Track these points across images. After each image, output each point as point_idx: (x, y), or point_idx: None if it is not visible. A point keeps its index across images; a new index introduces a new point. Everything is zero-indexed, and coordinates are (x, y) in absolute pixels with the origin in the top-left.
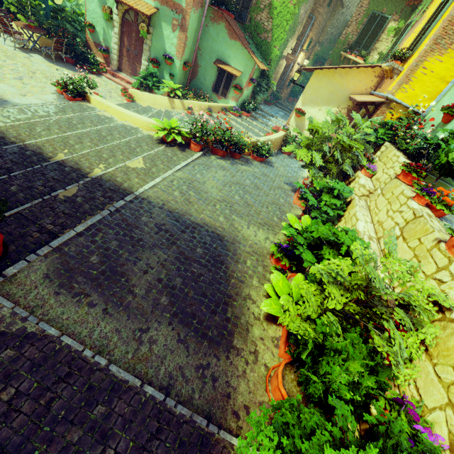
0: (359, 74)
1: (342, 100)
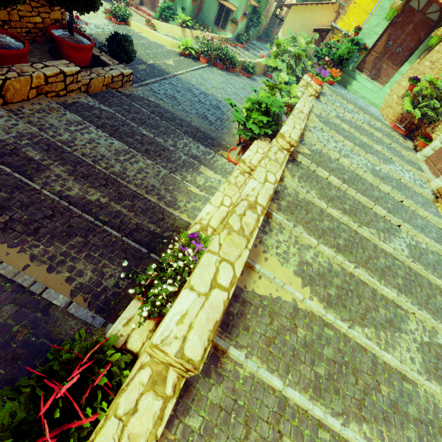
0: (323, 10)
1: (311, 32)
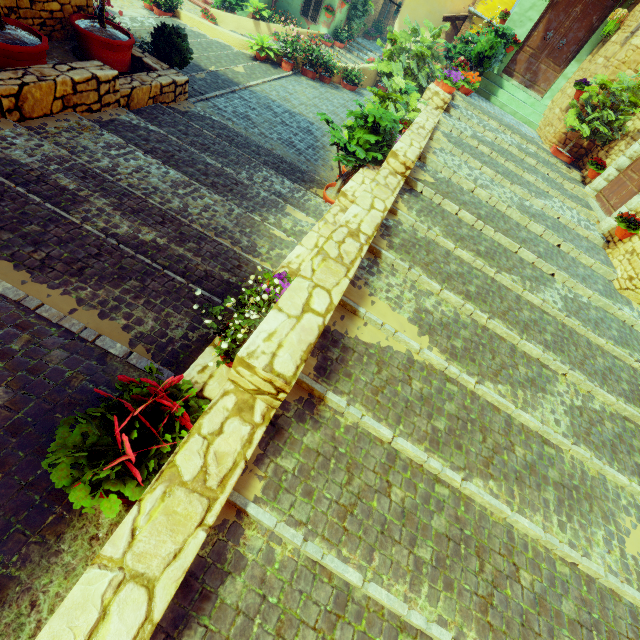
0: None
1: (440, 22)
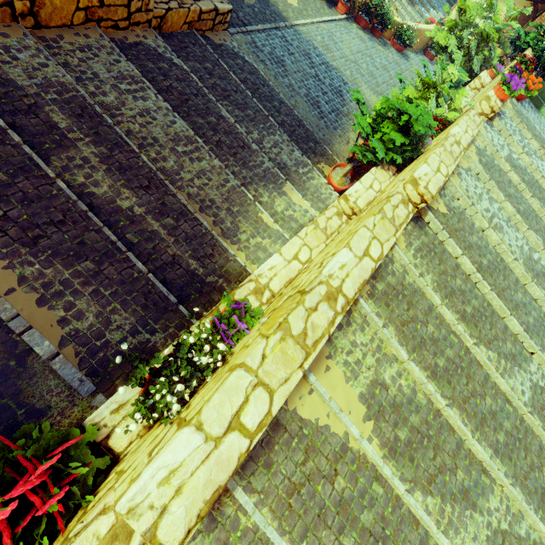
0: None
1: None
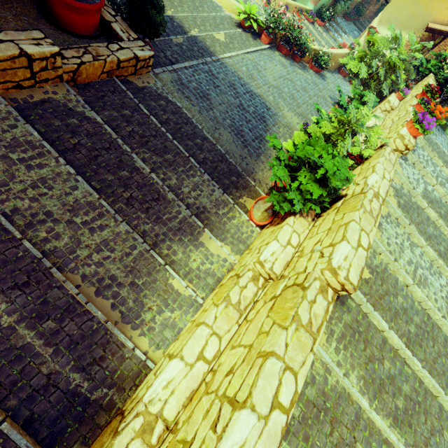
0: None
1: (419, 27)
